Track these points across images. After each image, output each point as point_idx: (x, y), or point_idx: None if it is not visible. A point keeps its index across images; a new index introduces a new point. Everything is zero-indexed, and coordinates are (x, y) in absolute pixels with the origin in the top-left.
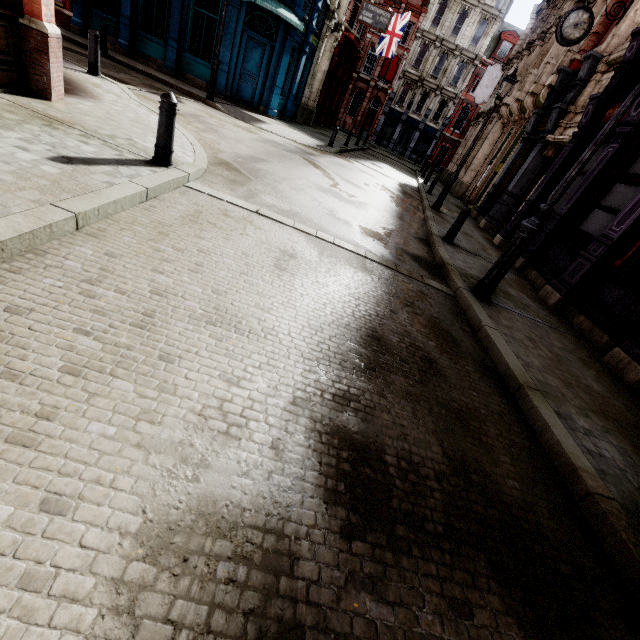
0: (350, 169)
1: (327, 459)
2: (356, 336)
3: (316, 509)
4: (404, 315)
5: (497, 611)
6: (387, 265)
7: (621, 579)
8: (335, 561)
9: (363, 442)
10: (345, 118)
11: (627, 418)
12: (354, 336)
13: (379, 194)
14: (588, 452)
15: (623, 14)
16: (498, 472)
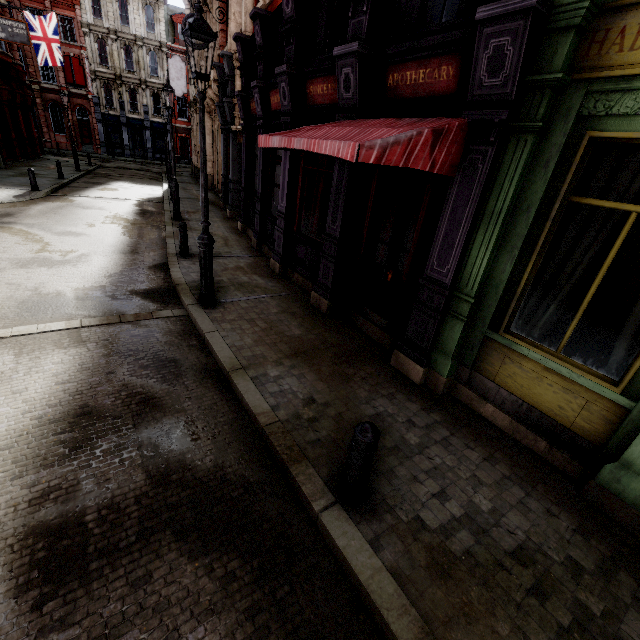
0: (68, 213)
1: (19, 562)
2: (62, 425)
3: (5, 610)
4: (124, 369)
5: (173, 560)
6: (108, 322)
7: (281, 469)
8: (24, 633)
9: (62, 521)
10: (55, 137)
11: (314, 345)
12: (59, 427)
13: (108, 231)
14: (271, 395)
15: (227, 17)
16: (198, 458)
